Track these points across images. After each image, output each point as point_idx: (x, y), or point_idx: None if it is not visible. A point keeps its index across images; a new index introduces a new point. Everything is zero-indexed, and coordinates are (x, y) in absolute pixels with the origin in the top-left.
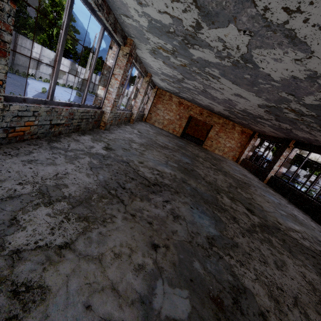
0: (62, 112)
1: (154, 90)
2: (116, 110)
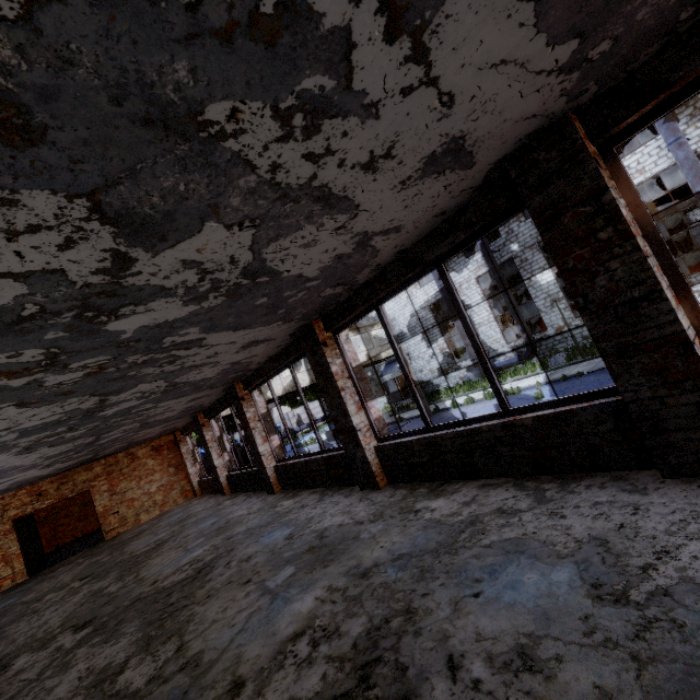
0: None
1: None
2: None
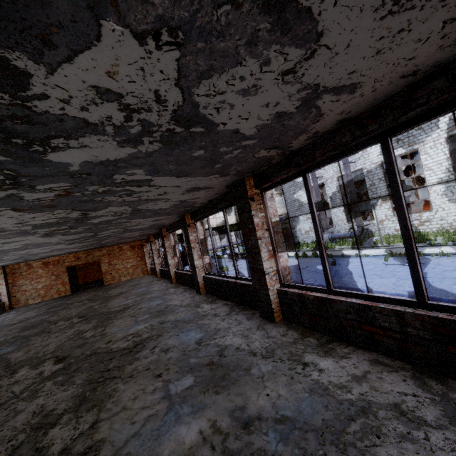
0: None
1: None
2: None
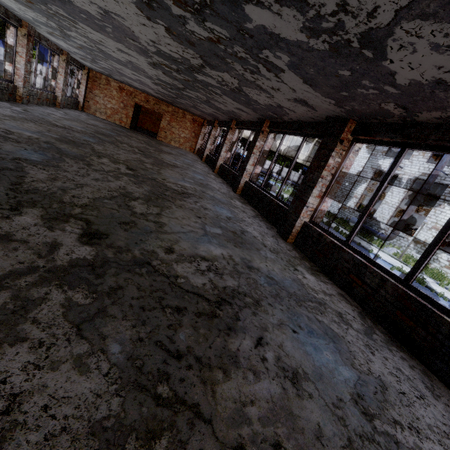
0: None
1: (85, 71)
2: (32, 88)
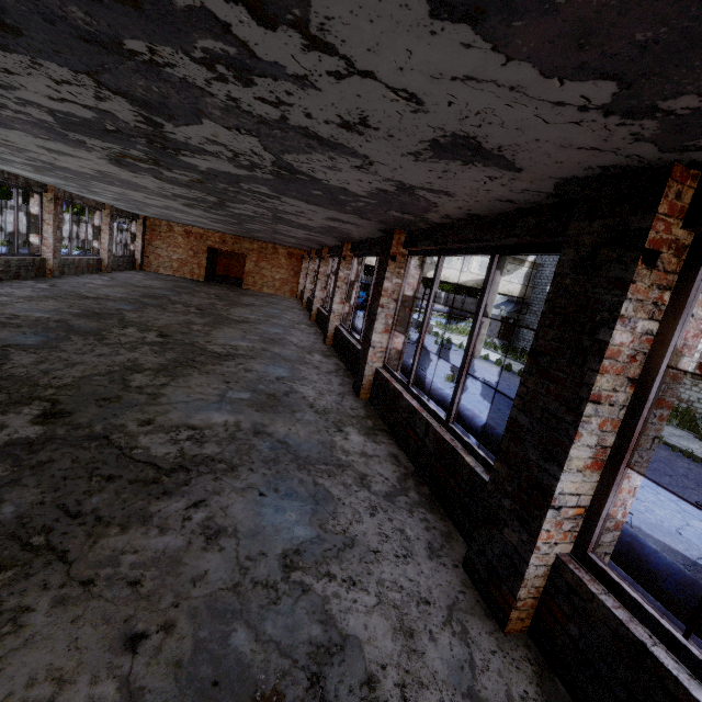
0: None
1: (140, 221)
2: (67, 256)
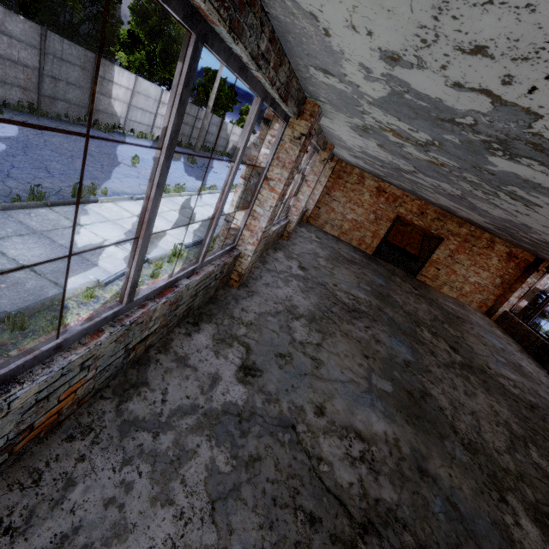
0: (155, 313)
1: (331, 163)
2: None
